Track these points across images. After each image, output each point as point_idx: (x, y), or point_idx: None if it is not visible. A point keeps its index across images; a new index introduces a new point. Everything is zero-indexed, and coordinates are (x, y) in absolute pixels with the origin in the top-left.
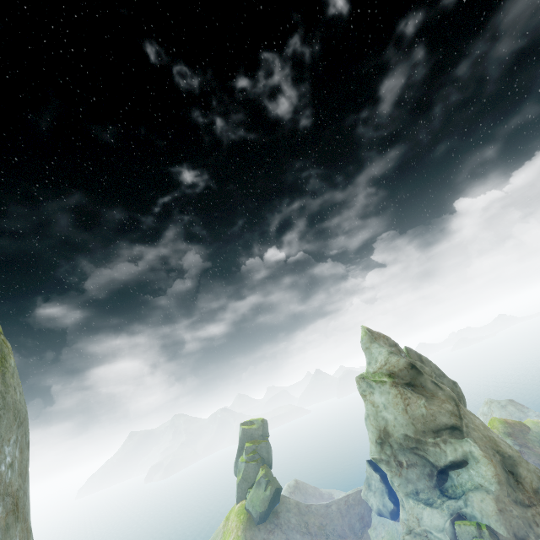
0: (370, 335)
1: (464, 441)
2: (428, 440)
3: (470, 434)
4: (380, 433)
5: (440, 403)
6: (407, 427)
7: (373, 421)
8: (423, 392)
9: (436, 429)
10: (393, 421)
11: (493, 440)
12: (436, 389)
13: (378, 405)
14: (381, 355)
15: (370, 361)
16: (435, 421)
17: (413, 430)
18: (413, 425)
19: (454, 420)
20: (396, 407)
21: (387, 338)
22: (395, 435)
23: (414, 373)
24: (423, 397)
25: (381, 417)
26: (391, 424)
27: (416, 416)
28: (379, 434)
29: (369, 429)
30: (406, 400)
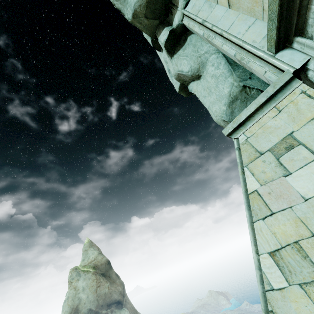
0: (91, 242)
1: (122, 310)
2: (103, 312)
3: (126, 305)
4: (72, 310)
5: (116, 286)
6: (93, 302)
7: (70, 301)
8: (109, 280)
9: (110, 303)
10: (85, 299)
11: (135, 309)
12: (116, 278)
13: (79, 288)
14: (93, 254)
15: (85, 258)
16: (111, 297)
17: (96, 305)
18: (97, 301)
19: (120, 297)
20: (91, 288)
21: (98, 248)
22: (82, 311)
23: (108, 267)
24: (109, 282)
25: (78, 297)
26: (82, 302)
27: (101, 294)
28: (71, 311)
29: (64, 309)
30: (99, 283)
